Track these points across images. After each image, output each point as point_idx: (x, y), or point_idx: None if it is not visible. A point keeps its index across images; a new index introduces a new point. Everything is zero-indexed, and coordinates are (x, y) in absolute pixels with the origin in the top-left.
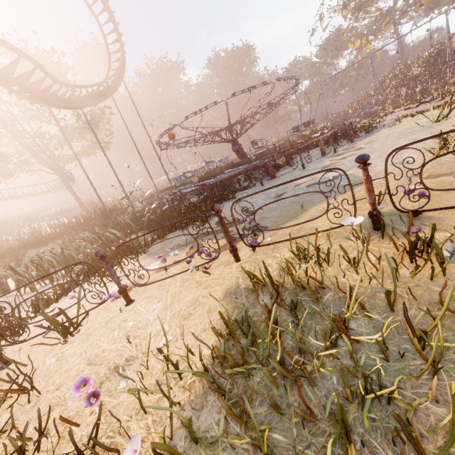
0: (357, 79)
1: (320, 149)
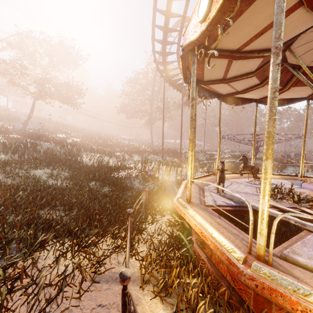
0: None
1: (306, 169)
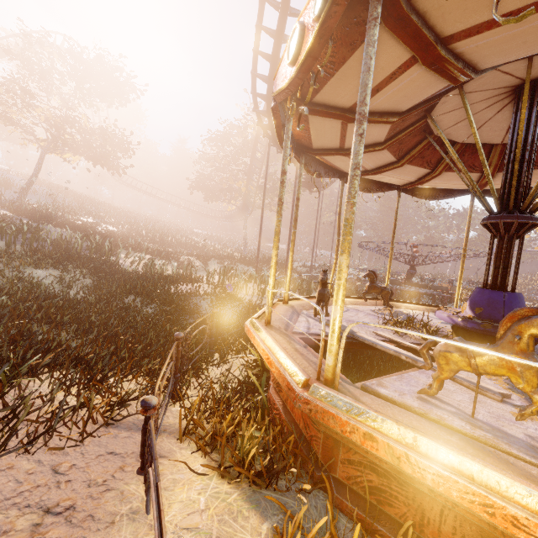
0: (533, 257)
1: None
